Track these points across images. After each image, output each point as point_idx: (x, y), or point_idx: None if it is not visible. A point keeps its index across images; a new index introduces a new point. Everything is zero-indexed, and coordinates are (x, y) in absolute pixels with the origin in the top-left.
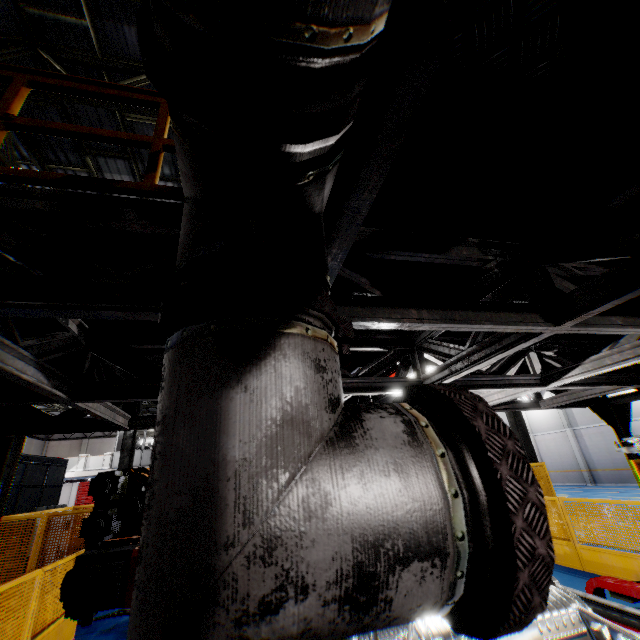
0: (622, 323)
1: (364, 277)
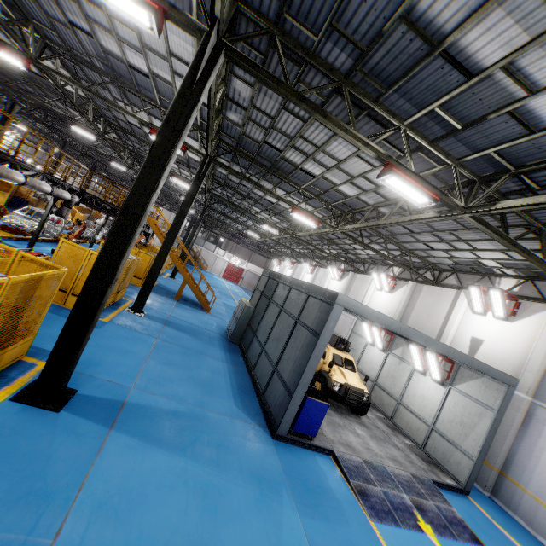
0: None
1: None
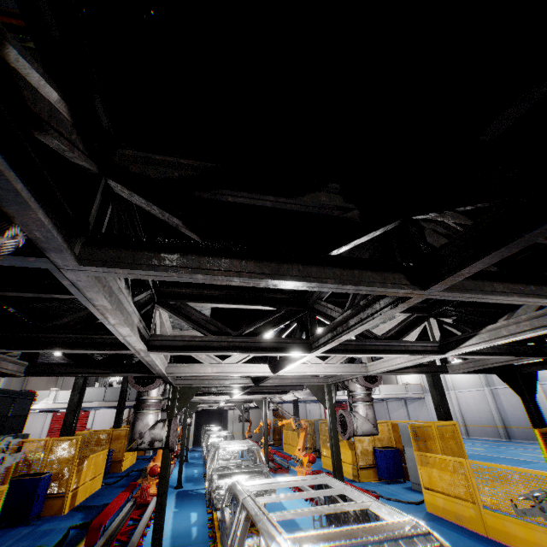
0: (509, 290)
1: (175, 216)
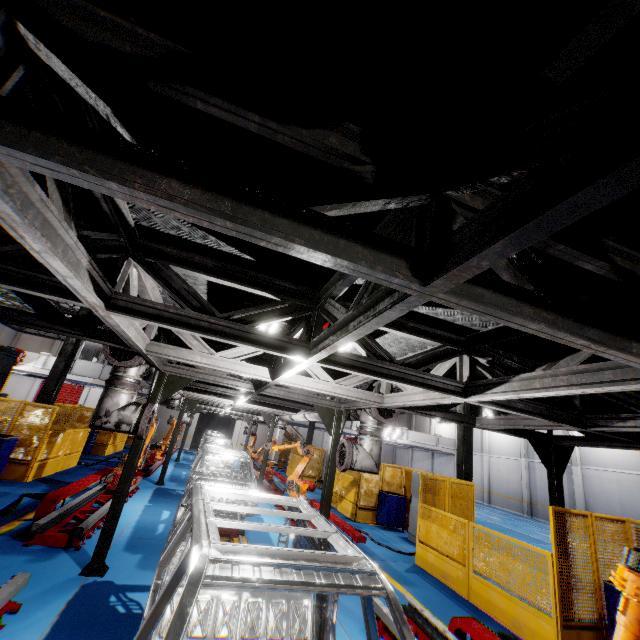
0: (540, 318)
1: (101, 99)
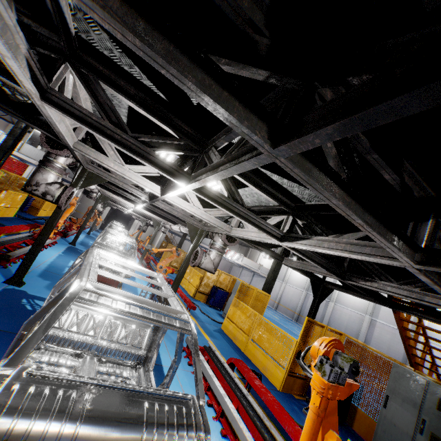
0: (341, 198)
1: None
